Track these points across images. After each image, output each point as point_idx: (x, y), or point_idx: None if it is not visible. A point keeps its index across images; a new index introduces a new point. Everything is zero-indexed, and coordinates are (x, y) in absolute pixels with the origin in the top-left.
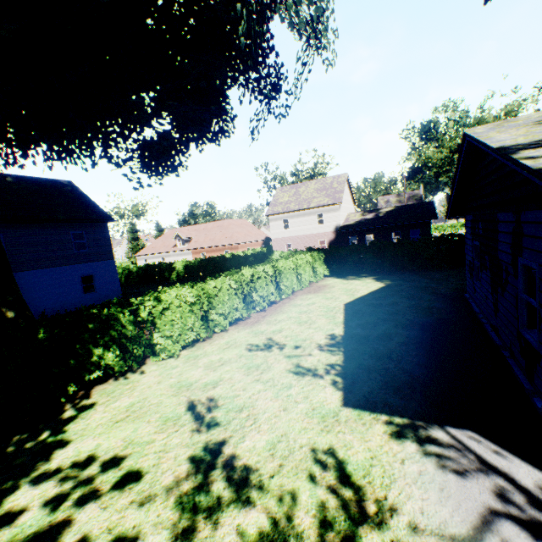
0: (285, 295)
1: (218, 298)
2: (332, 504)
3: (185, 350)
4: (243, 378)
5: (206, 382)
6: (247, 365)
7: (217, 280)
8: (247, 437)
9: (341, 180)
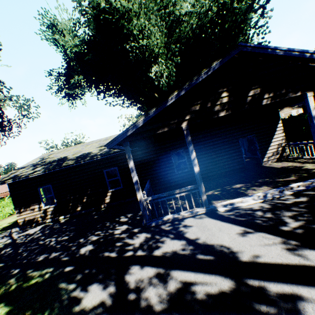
0: None
1: None
2: None
3: None
4: None
5: None
6: None
7: None
8: None
9: None
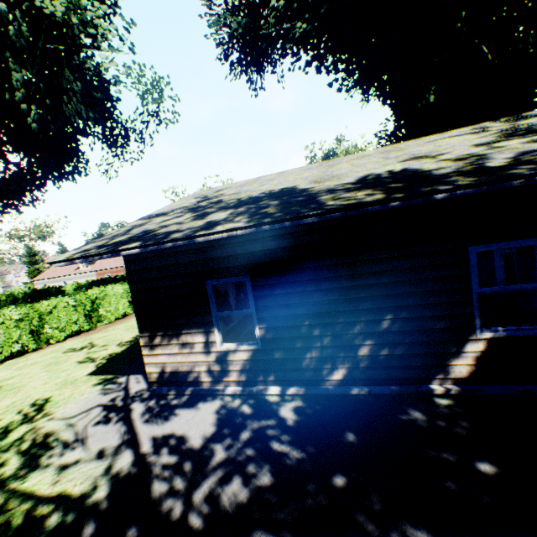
0: None
1: (52, 314)
2: (18, 419)
3: (12, 360)
4: (38, 371)
5: (6, 378)
6: (51, 362)
7: (53, 300)
8: (2, 402)
9: None
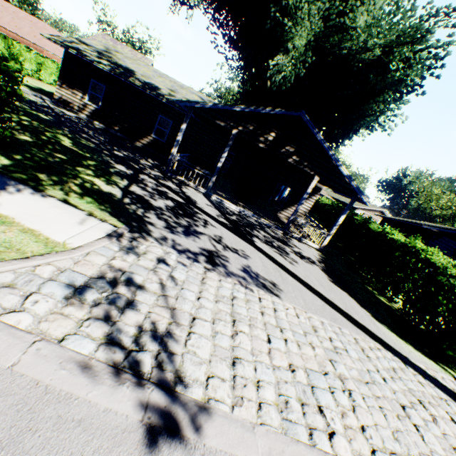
0: (43, 80)
1: None
2: None
3: None
4: None
5: None
6: None
7: None
8: None
9: (146, 62)
